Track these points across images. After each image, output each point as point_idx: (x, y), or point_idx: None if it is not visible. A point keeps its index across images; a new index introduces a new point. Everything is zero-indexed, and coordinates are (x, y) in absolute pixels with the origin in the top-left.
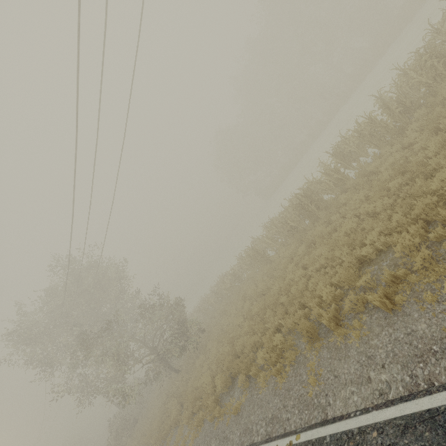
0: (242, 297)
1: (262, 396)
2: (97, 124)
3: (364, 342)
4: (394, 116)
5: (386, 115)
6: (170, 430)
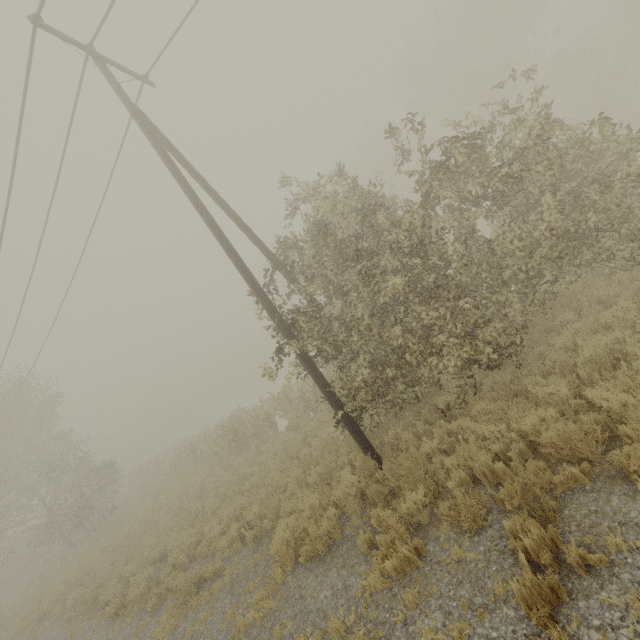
0: (155, 497)
1: (52, 635)
2: (17, 319)
3: (95, 632)
4: (299, 409)
5: (299, 402)
6: (11, 620)
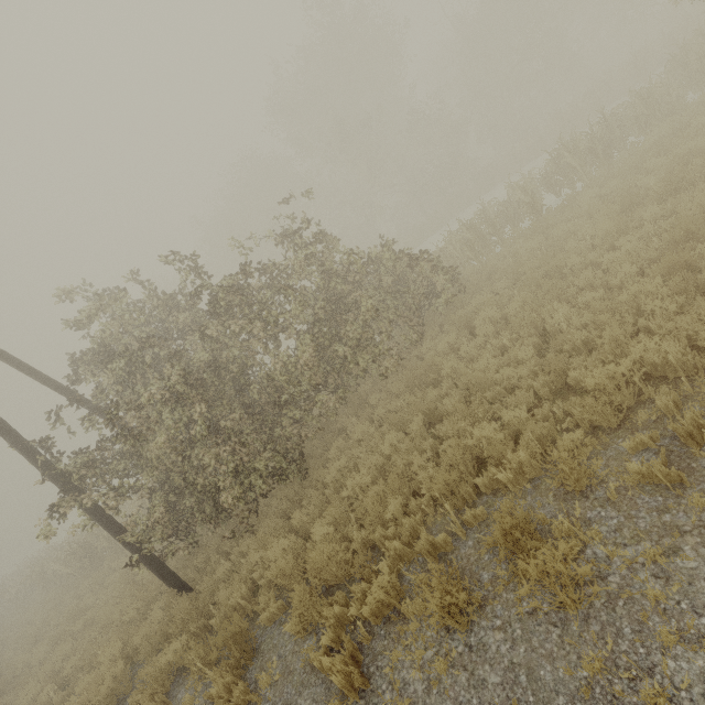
0: None
1: None
2: None
3: None
4: None
5: None
6: None
